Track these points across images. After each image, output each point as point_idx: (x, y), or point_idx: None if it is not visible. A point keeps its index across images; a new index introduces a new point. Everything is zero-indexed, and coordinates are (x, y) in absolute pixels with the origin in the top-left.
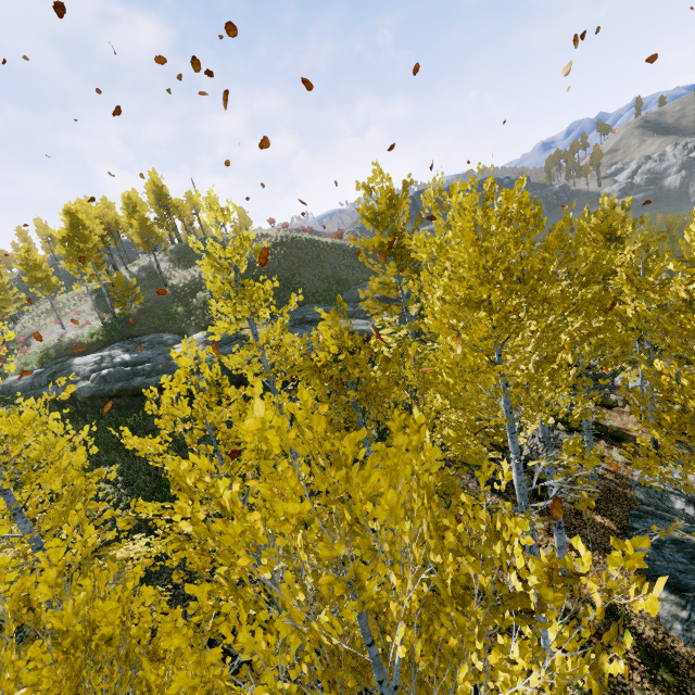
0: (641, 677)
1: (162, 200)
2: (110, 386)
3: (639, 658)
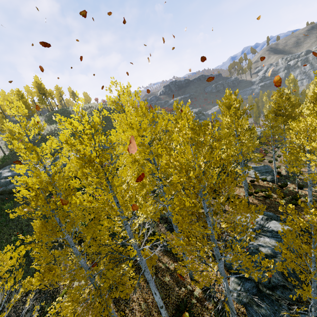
0: None
1: (41, 90)
2: None
3: (214, 312)
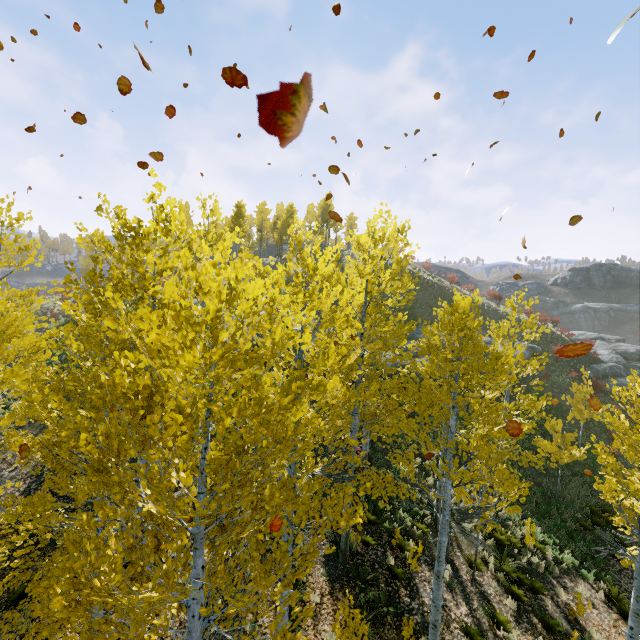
0: None
1: (325, 215)
2: None
3: None
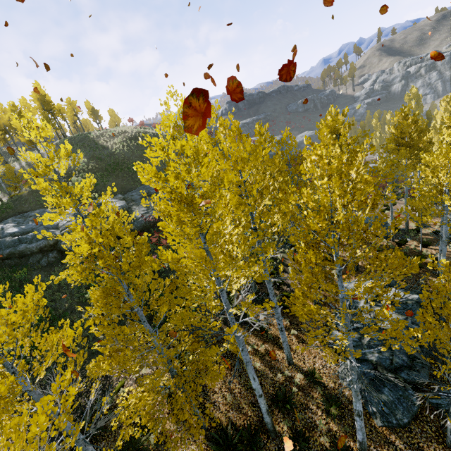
0: (322, 412)
1: (46, 105)
2: (1, 251)
3: (322, 402)
